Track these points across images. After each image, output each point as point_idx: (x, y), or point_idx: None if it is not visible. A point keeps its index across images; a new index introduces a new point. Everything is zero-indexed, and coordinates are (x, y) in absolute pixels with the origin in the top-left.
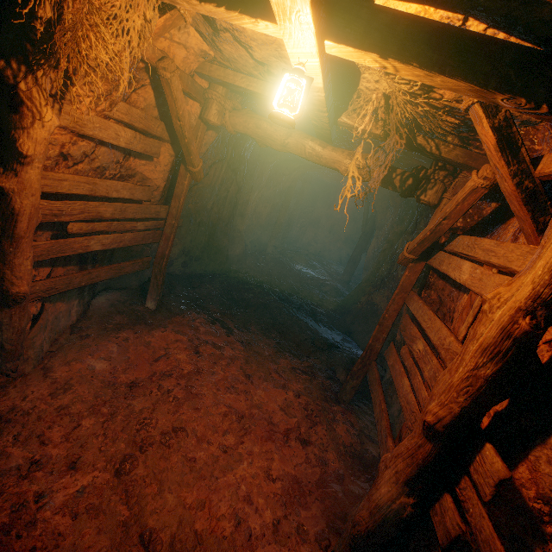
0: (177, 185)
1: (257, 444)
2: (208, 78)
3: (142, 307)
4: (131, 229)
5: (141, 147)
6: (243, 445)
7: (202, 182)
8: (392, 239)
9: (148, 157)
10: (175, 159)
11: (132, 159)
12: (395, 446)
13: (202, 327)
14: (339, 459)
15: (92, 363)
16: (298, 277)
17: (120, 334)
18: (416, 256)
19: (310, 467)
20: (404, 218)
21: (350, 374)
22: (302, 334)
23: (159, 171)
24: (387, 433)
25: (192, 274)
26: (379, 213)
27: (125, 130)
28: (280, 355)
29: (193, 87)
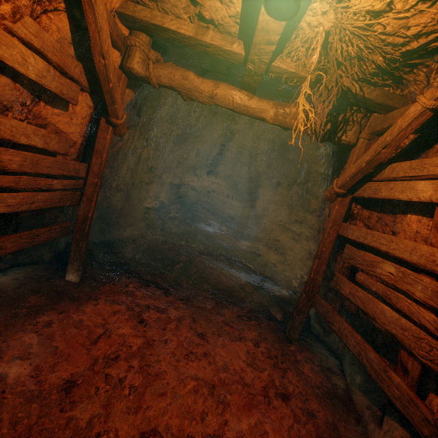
0: (97, 139)
1: (242, 418)
2: (131, 20)
3: (62, 281)
4: (46, 188)
5: (56, 87)
6: (228, 425)
7: (116, 146)
8: (282, 192)
9: (62, 106)
10: (93, 113)
11: (42, 104)
12: (403, 380)
13: (137, 291)
14: (320, 405)
15: (1, 370)
16: (205, 233)
17: (38, 318)
18: (345, 190)
19: (302, 426)
20: (288, 174)
21: (296, 311)
22: (229, 281)
23: (75, 123)
24: (386, 367)
25: (111, 240)
26: (262, 175)
27: (35, 57)
28: (221, 306)
29: (115, 28)
